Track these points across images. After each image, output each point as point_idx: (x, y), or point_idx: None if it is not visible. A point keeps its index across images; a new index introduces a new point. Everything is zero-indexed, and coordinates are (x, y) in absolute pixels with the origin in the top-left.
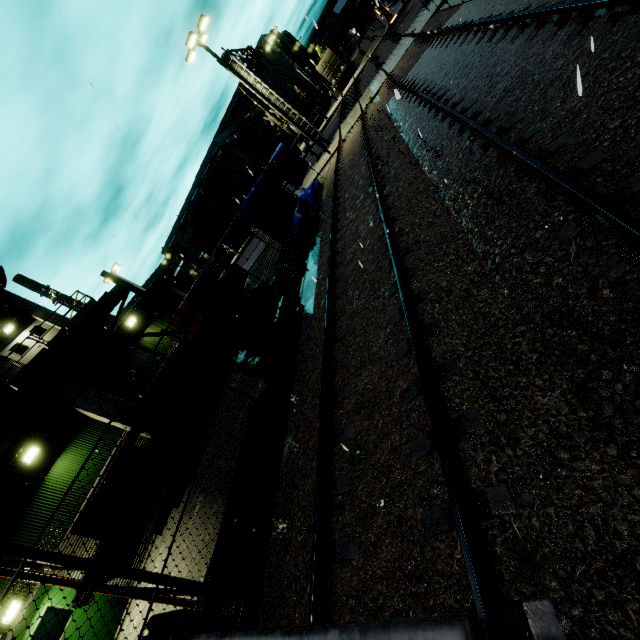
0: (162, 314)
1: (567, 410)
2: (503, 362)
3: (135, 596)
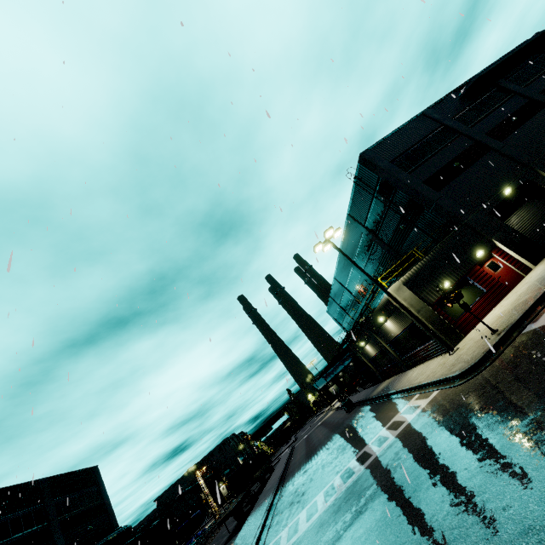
0: None
1: None
2: None
3: None
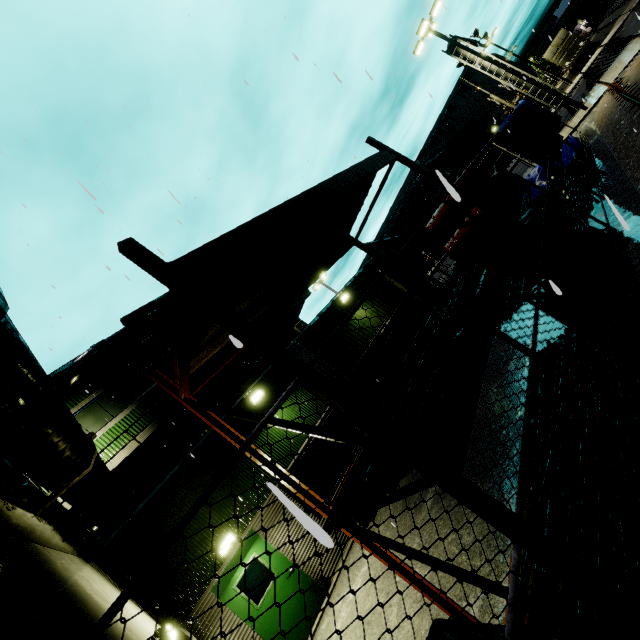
0: (371, 296)
1: None
2: None
3: (396, 569)
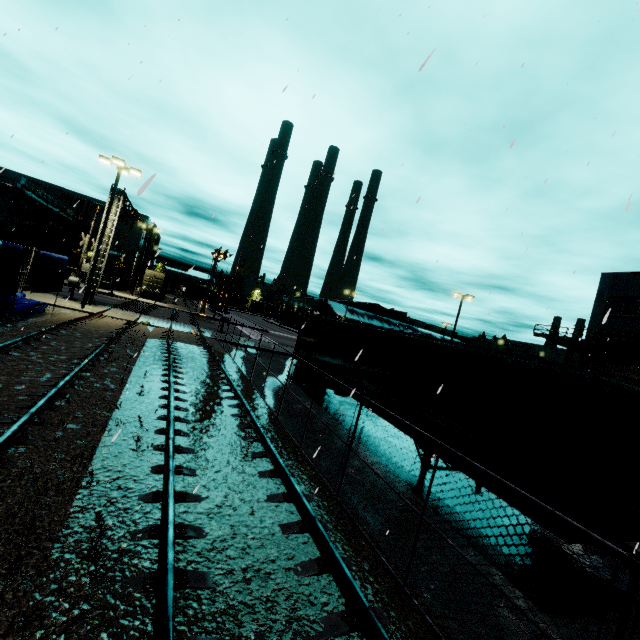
0: None
1: (3, 631)
2: (3, 563)
3: None
